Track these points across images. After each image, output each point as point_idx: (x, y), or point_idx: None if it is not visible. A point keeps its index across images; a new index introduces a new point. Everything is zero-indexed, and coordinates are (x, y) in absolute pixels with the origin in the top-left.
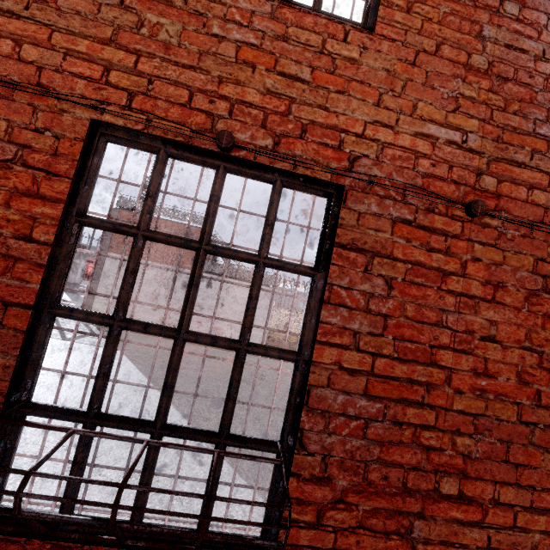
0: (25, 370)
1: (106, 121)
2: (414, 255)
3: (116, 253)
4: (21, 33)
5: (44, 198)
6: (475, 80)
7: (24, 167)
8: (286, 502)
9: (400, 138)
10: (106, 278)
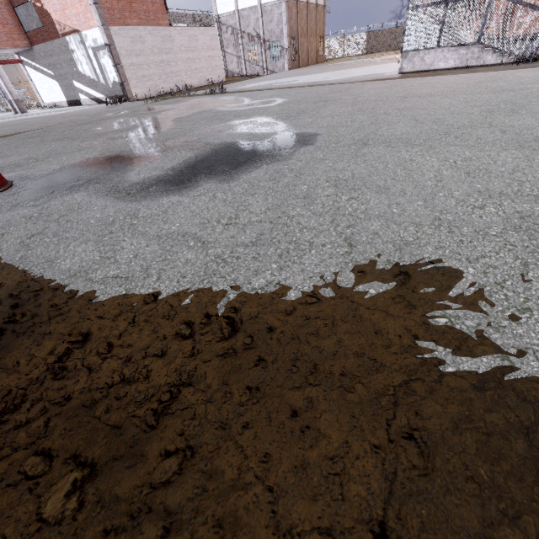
0: None
1: None
2: None
3: (115, 26)
4: None
5: None
6: None
7: None
8: None
9: None
10: (123, 59)
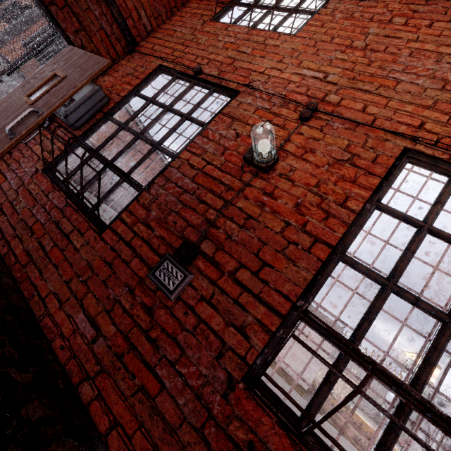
0: (312, 288)
1: (416, 150)
2: None
3: None
4: (368, 100)
5: (359, 185)
6: None
7: (351, 165)
8: None
9: None
10: None
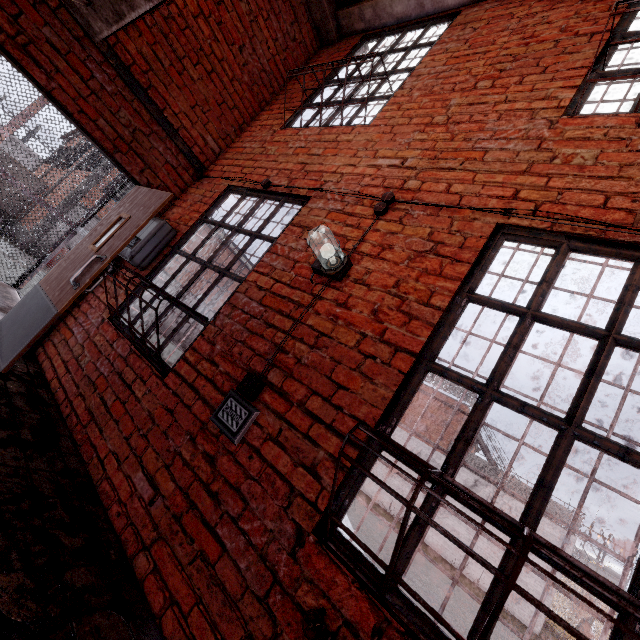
0: (394, 408)
1: (510, 224)
2: None
3: None
4: (453, 179)
5: (445, 276)
6: None
7: (435, 256)
8: None
9: None
10: None
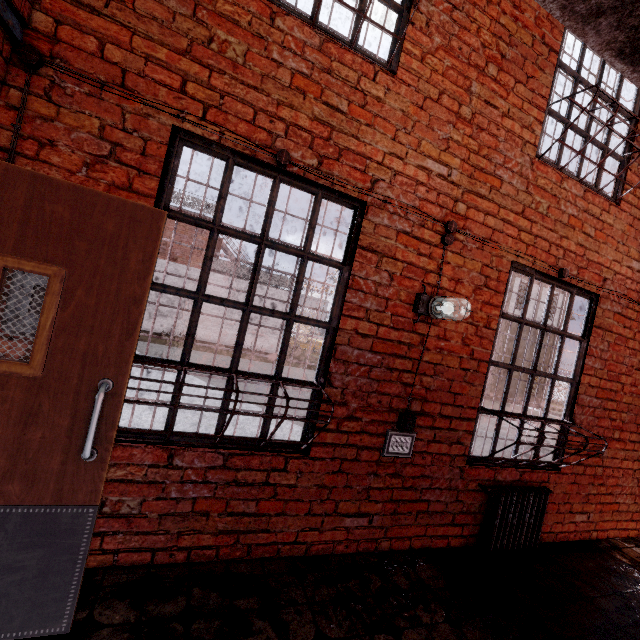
0: (482, 393)
1: (517, 261)
2: (619, 330)
3: None
4: (486, 209)
5: (493, 305)
6: None
7: (486, 288)
8: (566, 445)
9: (621, 268)
10: None
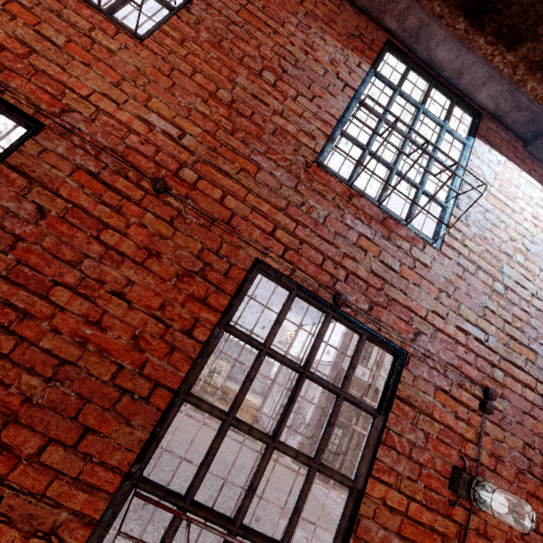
0: None
1: None
2: (82, 200)
3: None
4: None
5: None
6: (215, 105)
7: None
8: None
9: (122, 114)
10: None
